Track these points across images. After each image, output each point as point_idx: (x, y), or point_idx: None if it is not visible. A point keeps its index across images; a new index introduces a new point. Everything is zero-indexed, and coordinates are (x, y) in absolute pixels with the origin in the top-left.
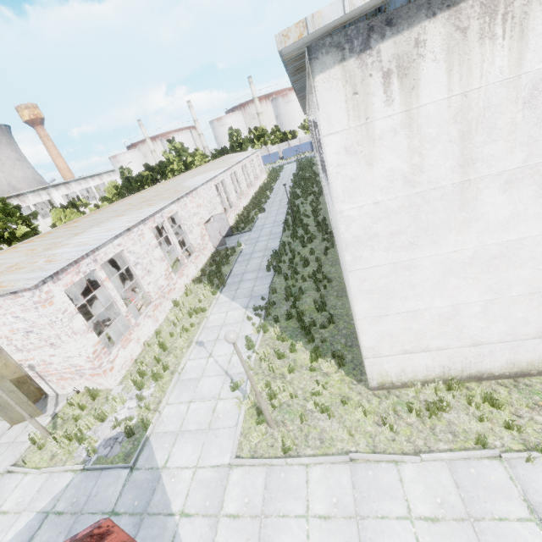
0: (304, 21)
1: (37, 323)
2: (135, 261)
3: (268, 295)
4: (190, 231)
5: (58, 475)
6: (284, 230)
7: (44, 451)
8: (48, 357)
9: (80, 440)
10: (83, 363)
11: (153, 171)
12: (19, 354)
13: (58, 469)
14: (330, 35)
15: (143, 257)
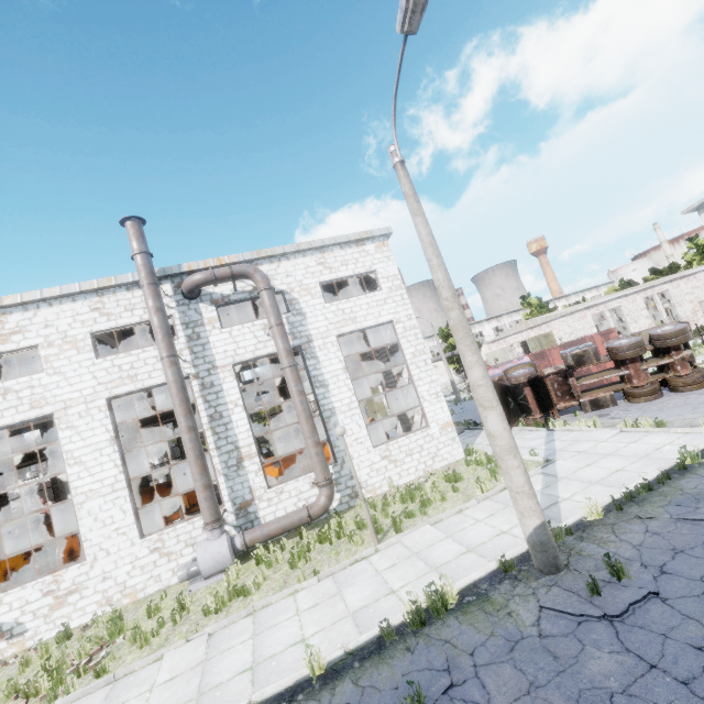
0: (688, 208)
1: (577, 329)
2: (627, 313)
3: None
4: (678, 305)
5: None
6: None
7: None
8: None
9: None
10: None
11: (660, 274)
12: None
13: None
14: (703, 205)
15: (633, 313)
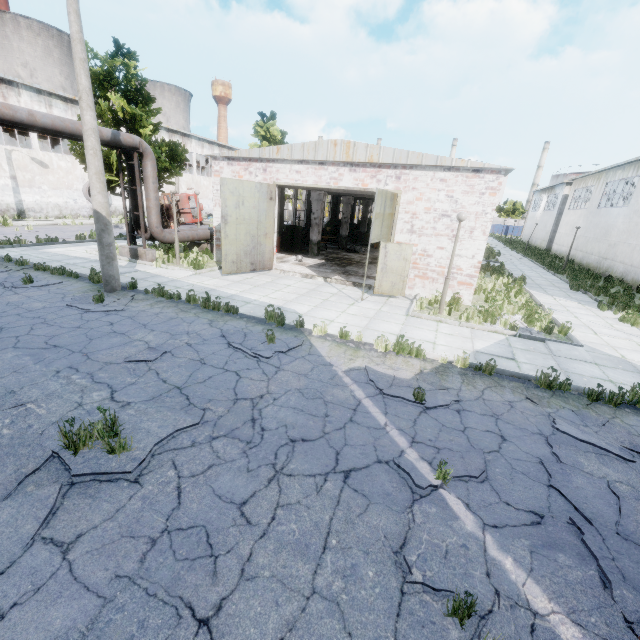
0: None
1: (464, 210)
2: None
3: (604, 302)
4: None
5: (483, 331)
6: (555, 272)
7: (439, 316)
8: (434, 249)
9: (491, 318)
10: (465, 267)
11: None
12: (406, 236)
13: (484, 327)
14: None
15: None
